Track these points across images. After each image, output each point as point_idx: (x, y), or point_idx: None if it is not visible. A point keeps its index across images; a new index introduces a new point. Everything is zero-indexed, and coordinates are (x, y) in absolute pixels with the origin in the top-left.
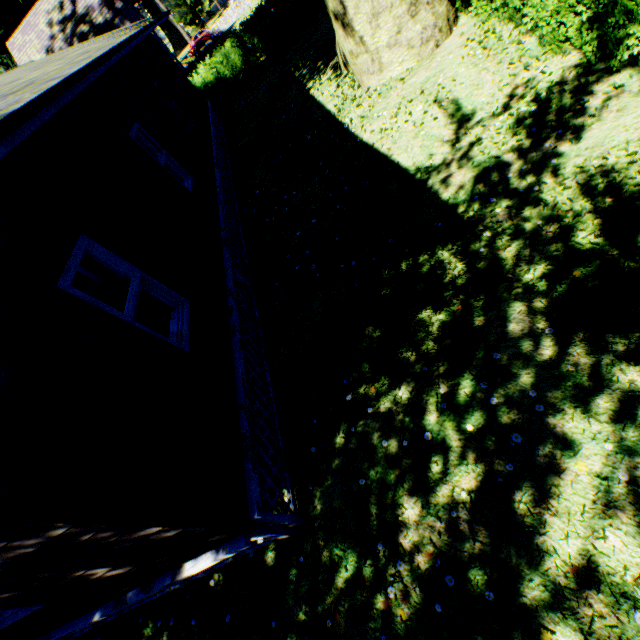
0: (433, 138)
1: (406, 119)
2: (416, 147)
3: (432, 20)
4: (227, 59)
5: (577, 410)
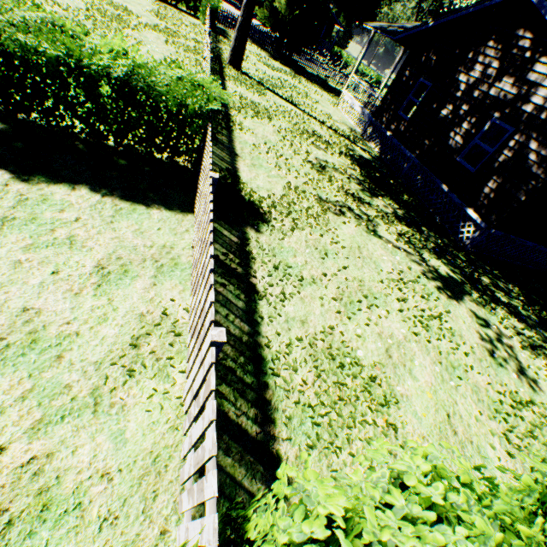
0: None
1: None
2: None
3: None
4: None
5: (539, 338)
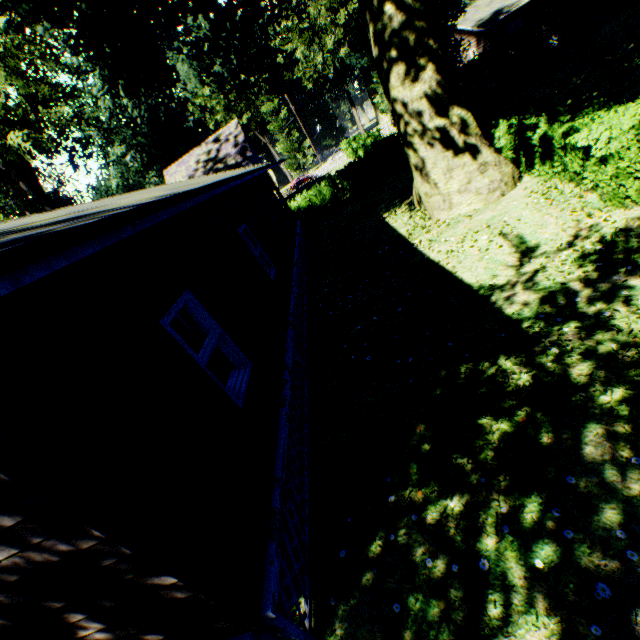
0: (497, 262)
1: (471, 245)
2: (480, 267)
3: (498, 176)
4: (320, 193)
5: None
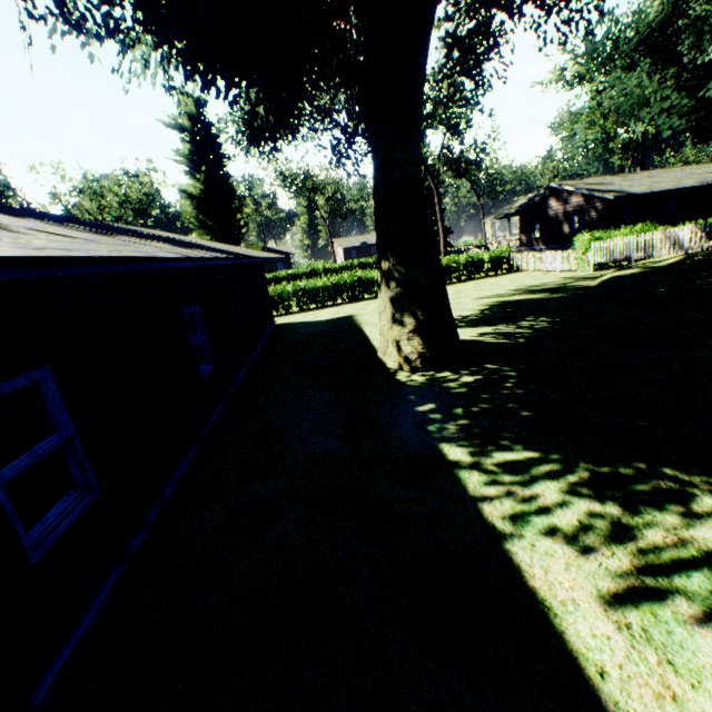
0: None
1: None
2: None
3: None
4: None
5: None
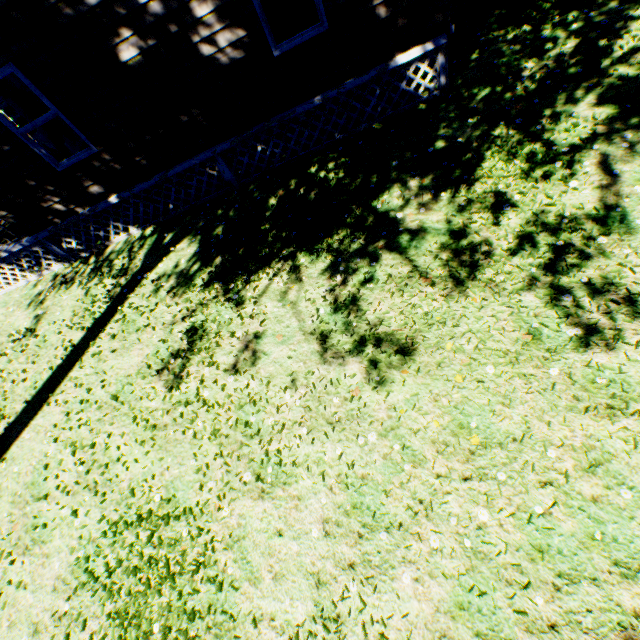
0: None
1: None
2: None
3: None
4: None
5: None
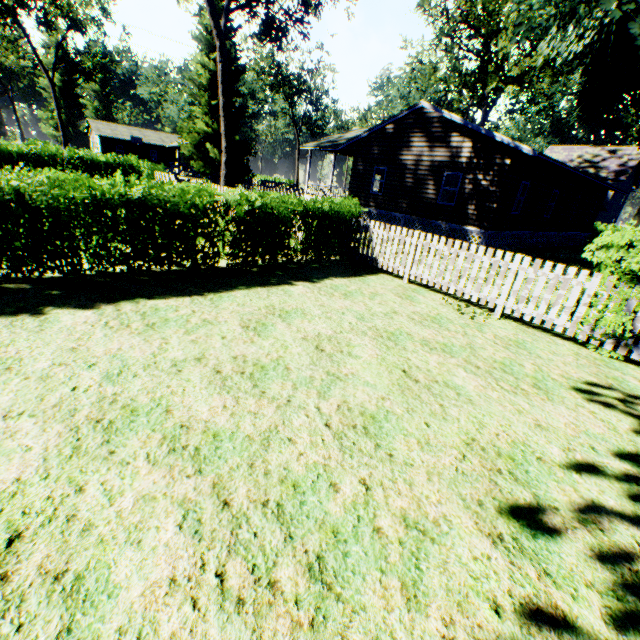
0: None
1: None
2: None
3: None
4: None
5: None
